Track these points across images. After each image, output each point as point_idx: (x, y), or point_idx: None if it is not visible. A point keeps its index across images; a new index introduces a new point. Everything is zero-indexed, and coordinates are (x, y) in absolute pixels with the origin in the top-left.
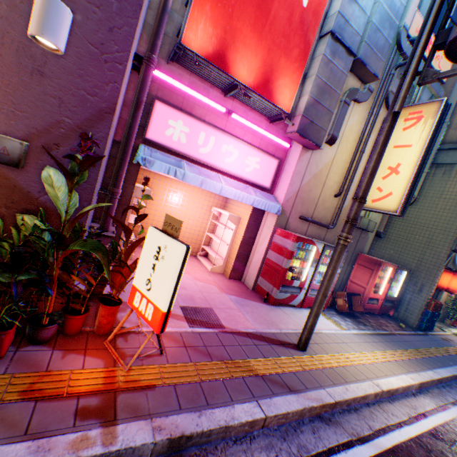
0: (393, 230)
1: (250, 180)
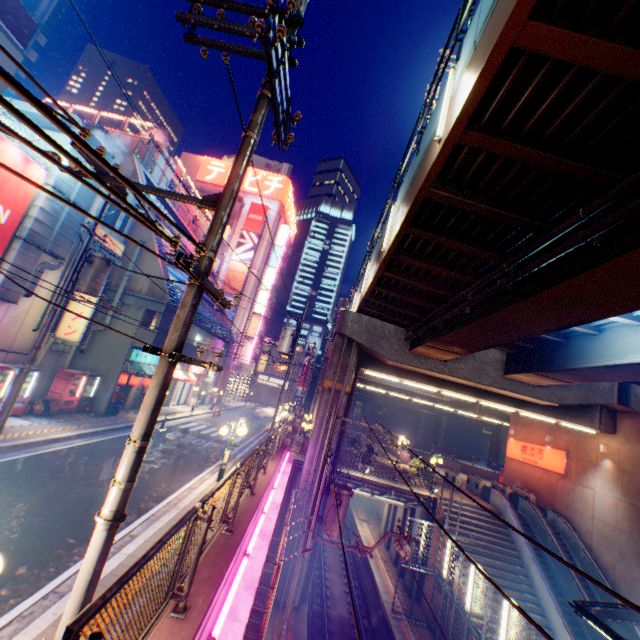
0: (95, 348)
1: None
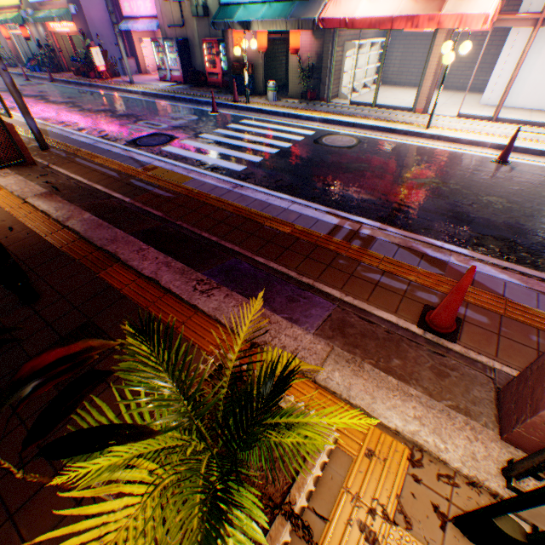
0: None
1: (152, 16)
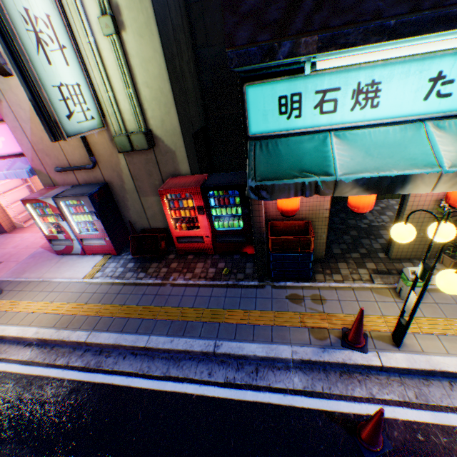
0: None
1: (11, 153)
